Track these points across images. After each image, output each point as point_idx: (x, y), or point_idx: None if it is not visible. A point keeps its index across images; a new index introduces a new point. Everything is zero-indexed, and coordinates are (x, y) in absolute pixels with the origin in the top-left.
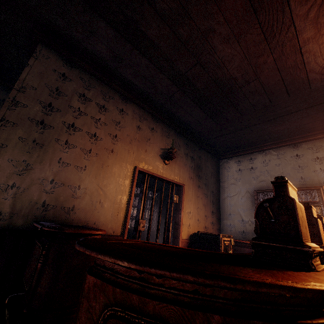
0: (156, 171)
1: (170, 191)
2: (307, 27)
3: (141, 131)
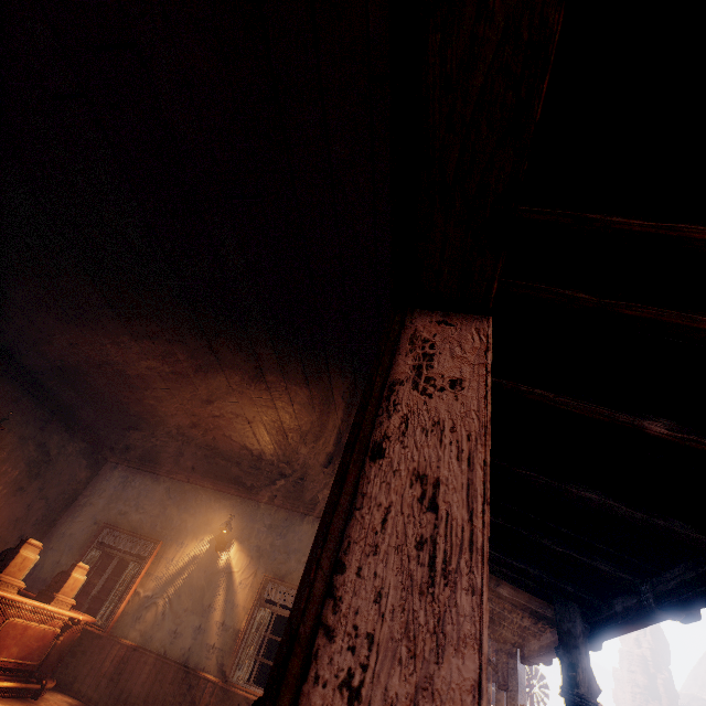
0: None
1: None
2: (149, 396)
3: None
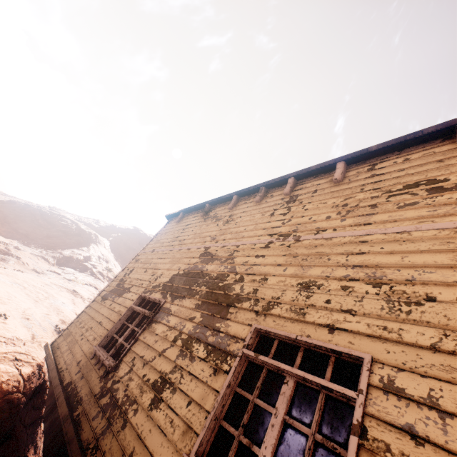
0: None
1: None
2: None
3: None
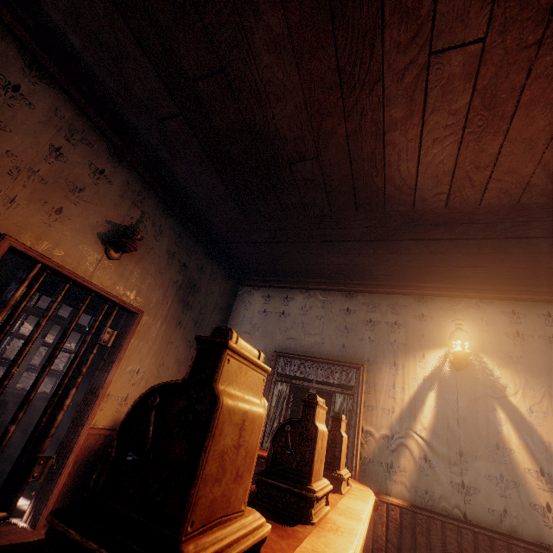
0: (73, 264)
1: (104, 317)
2: (398, 98)
3: (62, 163)
